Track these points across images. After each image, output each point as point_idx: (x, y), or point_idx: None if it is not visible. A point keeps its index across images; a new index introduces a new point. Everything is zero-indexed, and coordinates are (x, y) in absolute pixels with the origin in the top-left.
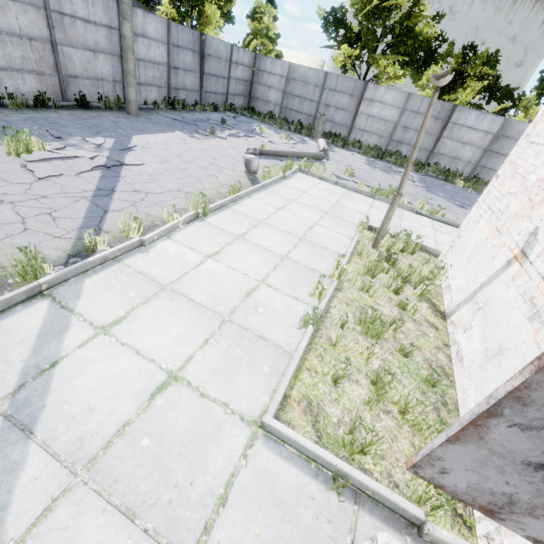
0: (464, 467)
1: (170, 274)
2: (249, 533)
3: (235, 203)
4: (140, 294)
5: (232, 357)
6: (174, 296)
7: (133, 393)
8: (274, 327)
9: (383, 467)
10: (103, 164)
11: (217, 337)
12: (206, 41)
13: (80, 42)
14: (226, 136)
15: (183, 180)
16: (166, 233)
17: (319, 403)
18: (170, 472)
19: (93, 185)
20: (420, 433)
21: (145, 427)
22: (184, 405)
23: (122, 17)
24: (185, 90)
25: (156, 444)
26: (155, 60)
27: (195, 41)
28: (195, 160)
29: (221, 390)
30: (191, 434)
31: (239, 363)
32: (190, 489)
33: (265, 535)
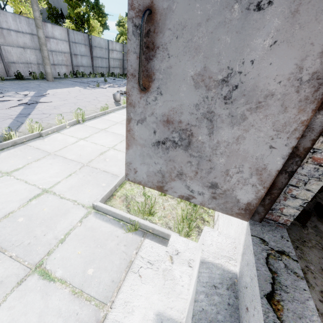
0: (139, 163)
1: (55, 148)
2: (74, 253)
3: (104, 115)
4: (34, 157)
5: (84, 180)
6: (55, 157)
7: (19, 199)
8: (113, 167)
9: (164, 221)
10: (25, 102)
11: (77, 173)
12: (92, 39)
13: (14, 43)
14: (106, 87)
15: (74, 107)
16: (57, 130)
17: (132, 197)
18: (32, 231)
19: (17, 112)
20: (188, 203)
21: (22, 213)
22: (49, 202)
23: (37, 27)
24: (83, 66)
25: (27, 220)
26: (62, 51)
27: (85, 39)
28: (84, 98)
29: (73, 195)
30: (50, 214)
31: (88, 183)
32: (43, 237)
33: (84, 253)
